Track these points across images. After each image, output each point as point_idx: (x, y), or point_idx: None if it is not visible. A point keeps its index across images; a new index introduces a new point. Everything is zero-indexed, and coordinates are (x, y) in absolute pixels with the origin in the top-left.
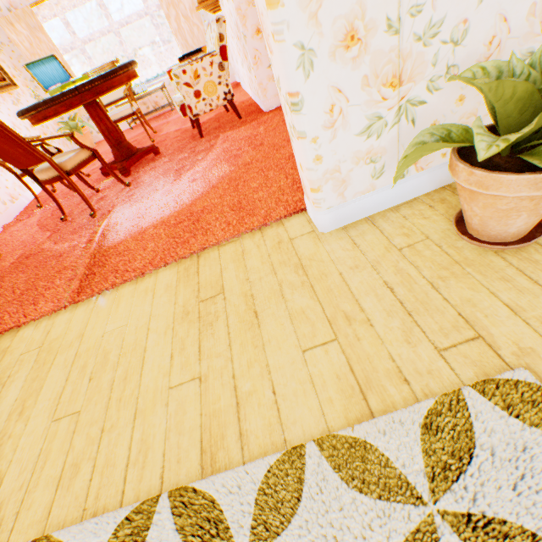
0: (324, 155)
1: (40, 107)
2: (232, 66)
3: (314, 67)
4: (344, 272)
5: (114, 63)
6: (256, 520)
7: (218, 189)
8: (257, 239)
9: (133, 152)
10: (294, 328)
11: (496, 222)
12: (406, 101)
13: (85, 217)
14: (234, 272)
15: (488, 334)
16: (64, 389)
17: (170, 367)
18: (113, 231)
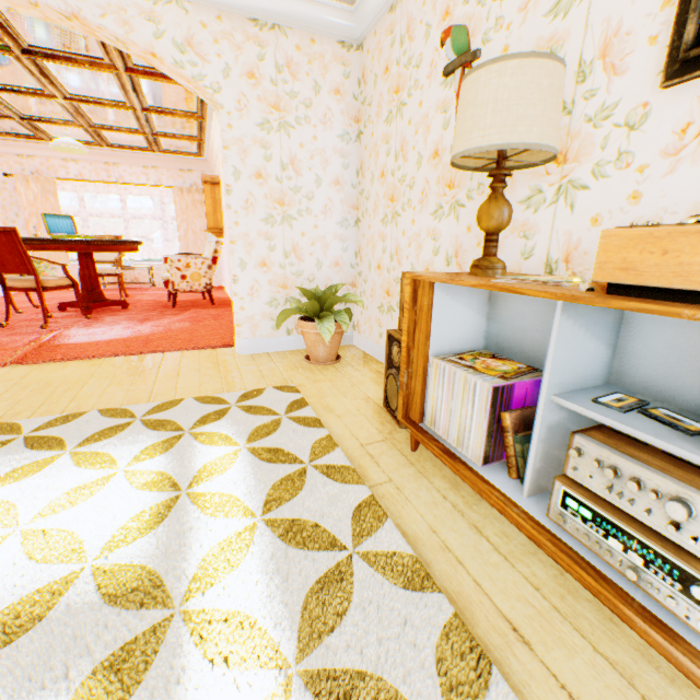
0: (247, 308)
1: (47, 241)
2: (223, 274)
3: (247, 269)
4: (242, 366)
5: (118, 237)
6: (149, 414)
7: (177, 332)
8: (196, 353)
9: (103, 299)
10: (201, 378)
11: (314, 349)
12: (290, 297)
13: (31, 328)
14: (172, 362)
15: (292, 382)
16: (5, 393)
17: (108, 387)
18: (66, 338)
